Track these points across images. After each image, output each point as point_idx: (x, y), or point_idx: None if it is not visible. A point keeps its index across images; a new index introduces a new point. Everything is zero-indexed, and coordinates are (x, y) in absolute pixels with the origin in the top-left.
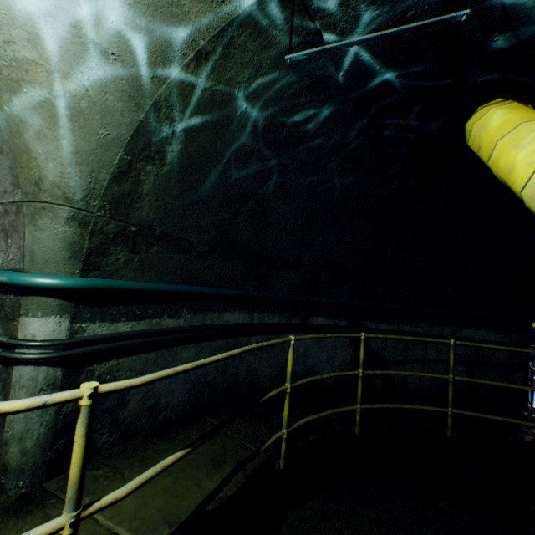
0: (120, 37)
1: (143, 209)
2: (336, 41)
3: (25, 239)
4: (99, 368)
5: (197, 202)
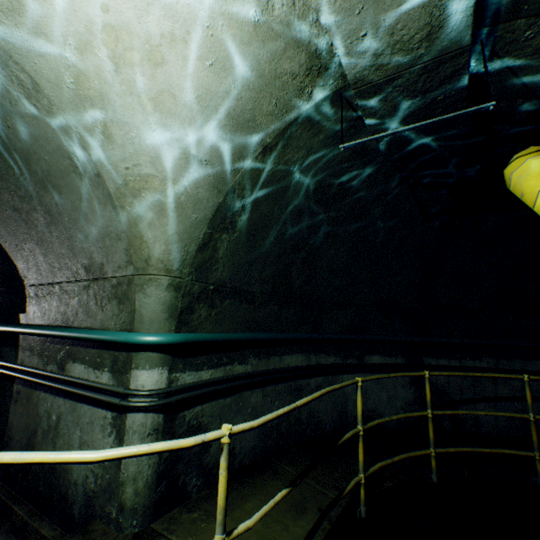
0: (211, 148)
1: (218, 270)
2: (376, 123)
3: (135, 305)
4: (188, 413)
5: (258, 258)
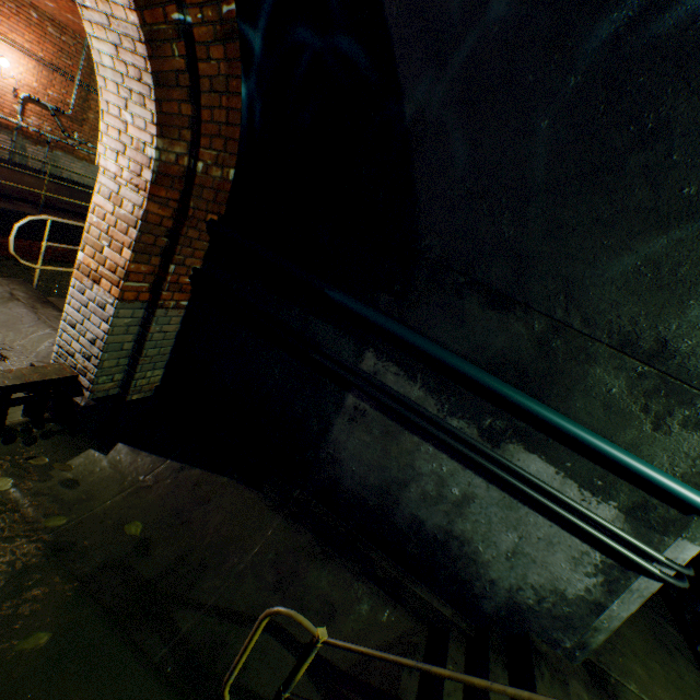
0: None
1: None
2: None
3: None
4: None
5: None
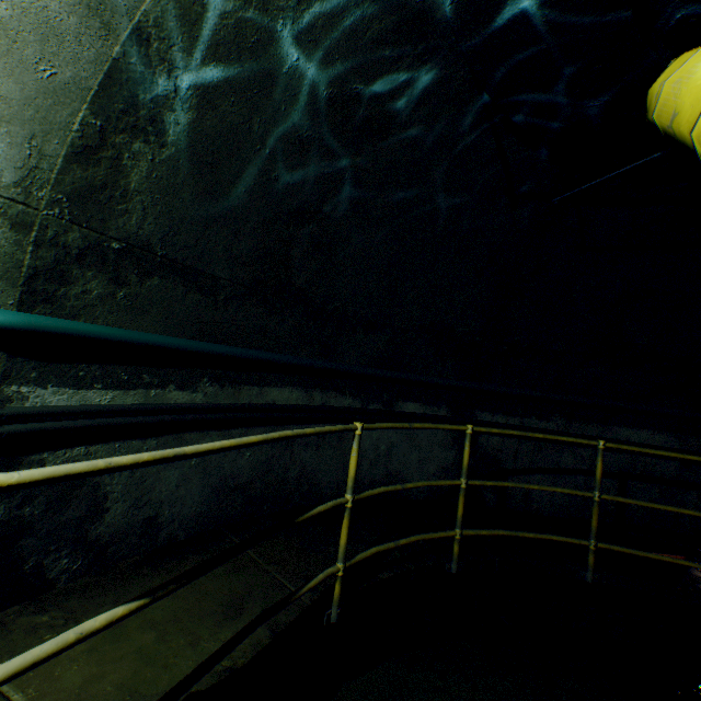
0: None
1: (131, 215)
2: None
3: None
4: (52, 458)
5: (225, 216)
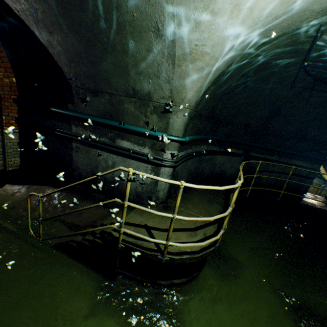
0: (243, 43)
1: (200, 105)
2: (321, 44)
3: (170, 120)
4: (177, 168)
5: (213, 98)
